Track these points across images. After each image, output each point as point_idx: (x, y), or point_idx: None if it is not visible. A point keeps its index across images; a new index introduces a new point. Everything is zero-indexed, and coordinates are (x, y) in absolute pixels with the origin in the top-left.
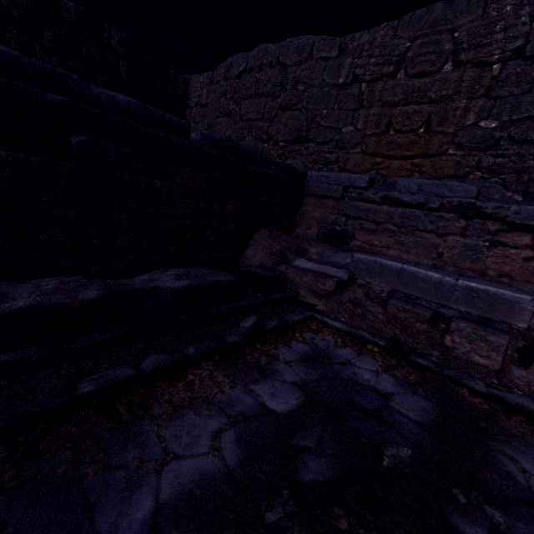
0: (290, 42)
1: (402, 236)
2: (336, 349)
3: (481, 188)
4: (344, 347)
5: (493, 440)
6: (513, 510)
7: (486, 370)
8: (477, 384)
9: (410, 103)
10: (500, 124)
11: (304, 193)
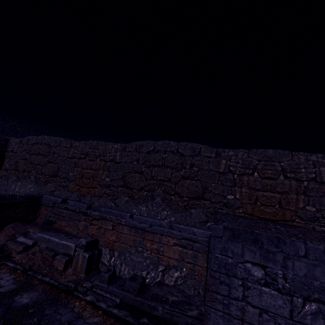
0: (53, 138)
1: (70, 222)
2: (2, 274)
3: (90, 205)
4: (7, 273)
5: (24, 292)
6: (2, 306)
7: (60, 271)
8: (39, 276)
9: (88, 169)
10: (110, 180)
11: (41, 204)
